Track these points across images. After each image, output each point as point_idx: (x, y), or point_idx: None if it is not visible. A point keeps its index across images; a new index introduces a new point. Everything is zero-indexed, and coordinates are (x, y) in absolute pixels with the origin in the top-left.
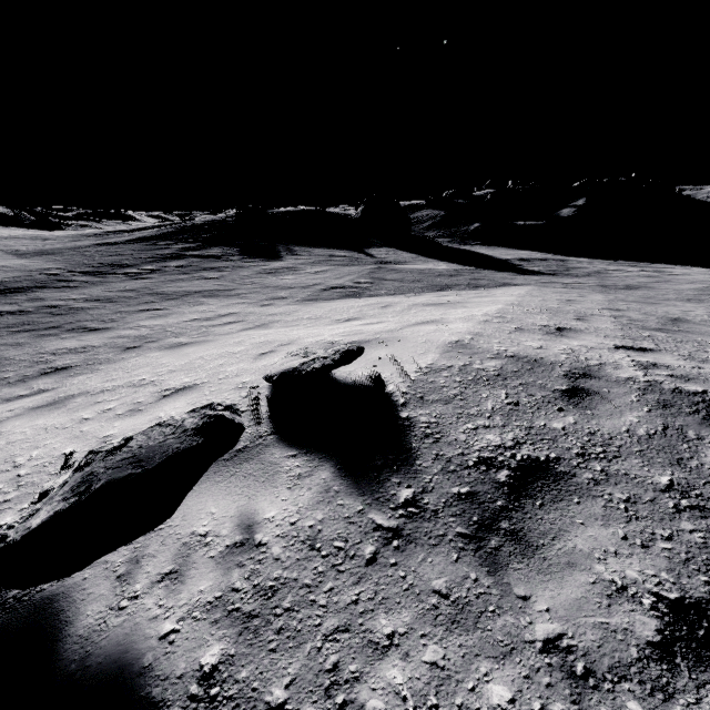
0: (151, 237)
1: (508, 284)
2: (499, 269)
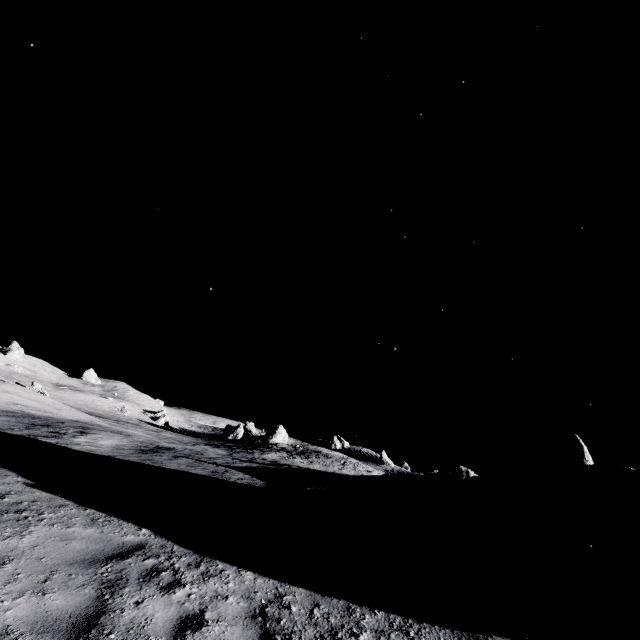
0: None
1: None
2: None
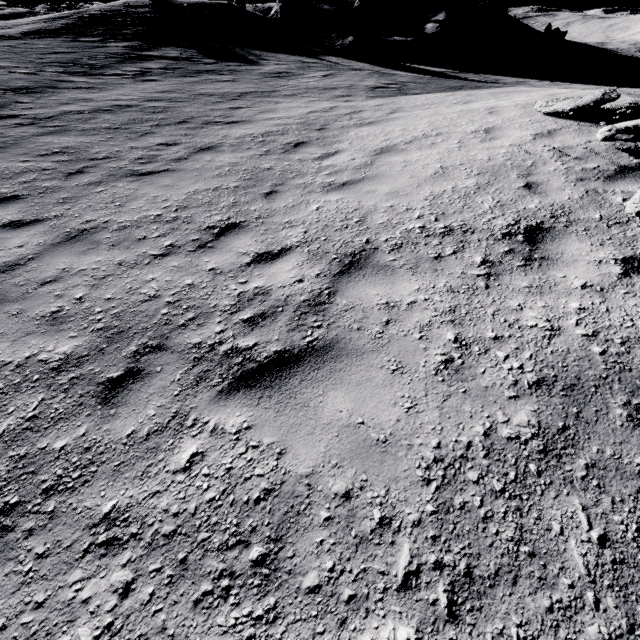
0: (54, 31)
1: (493, 86)
2: (452, 78)
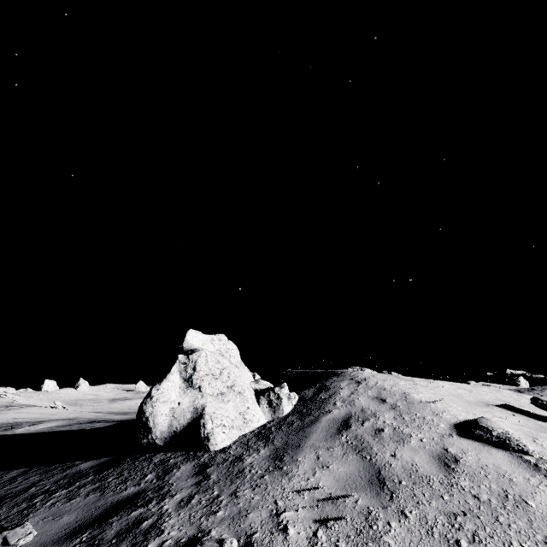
0: None
1: None
2: None
